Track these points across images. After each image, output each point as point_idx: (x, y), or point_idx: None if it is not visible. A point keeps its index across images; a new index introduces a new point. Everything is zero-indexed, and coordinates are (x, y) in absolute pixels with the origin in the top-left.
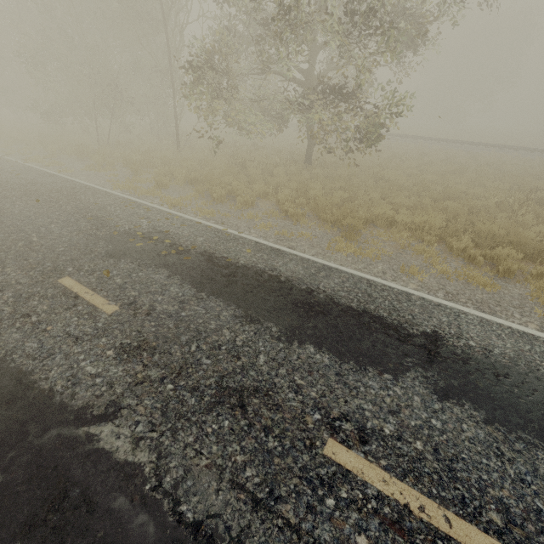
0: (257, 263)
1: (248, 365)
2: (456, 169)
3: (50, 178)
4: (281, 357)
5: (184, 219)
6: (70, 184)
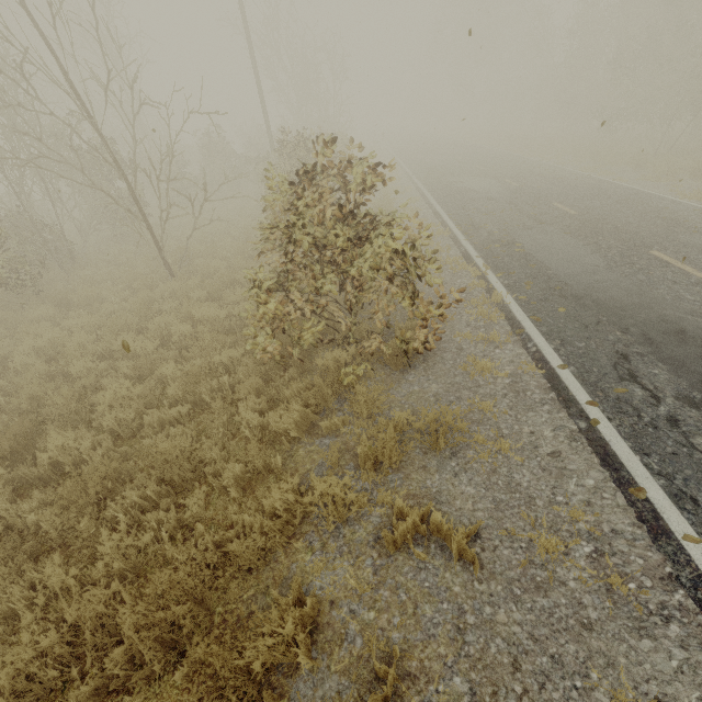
0: None
1: None
2: None
3: (610, 185)
4: None
5: None
6: (631, 190)
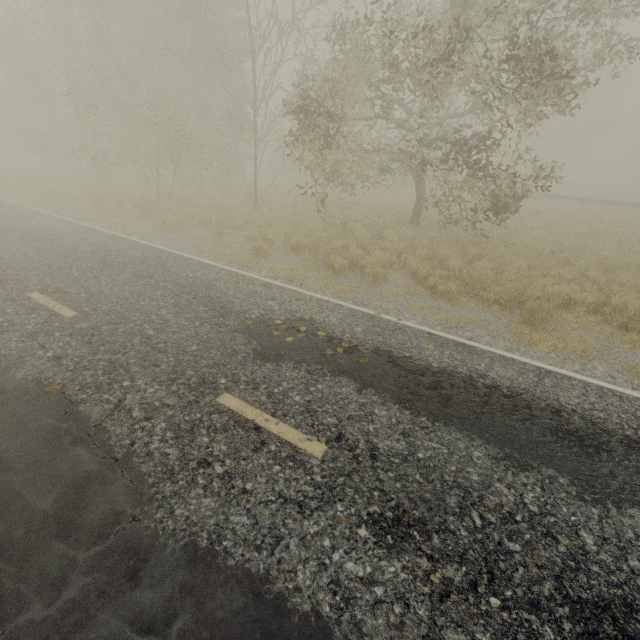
0: (455, 367)
1: (577, 551)
2: (589, 231)
3: (122, 242)
4: (612, 534)
5: (317, 300)
6: (150, 250)
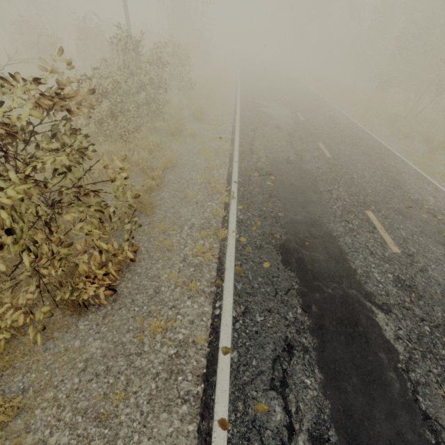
0: None
1: None
2: None
3: (366, 135)
4: None
5: None
6: (378, 144)
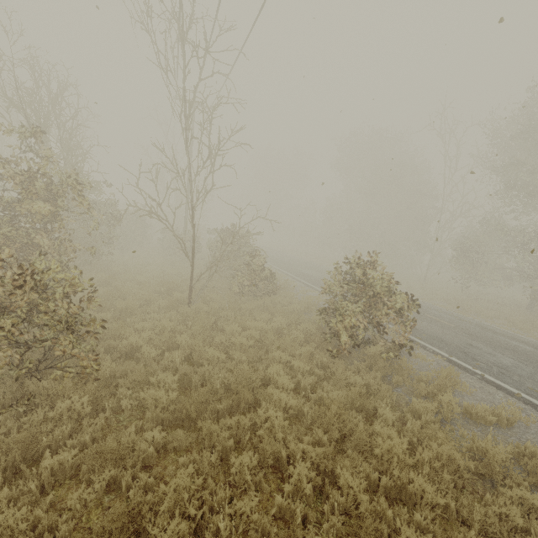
0: (506, 334)
1: (515, 348)
2: None
3: None
4: (528, 351)
5: (455, 313)
6: None
